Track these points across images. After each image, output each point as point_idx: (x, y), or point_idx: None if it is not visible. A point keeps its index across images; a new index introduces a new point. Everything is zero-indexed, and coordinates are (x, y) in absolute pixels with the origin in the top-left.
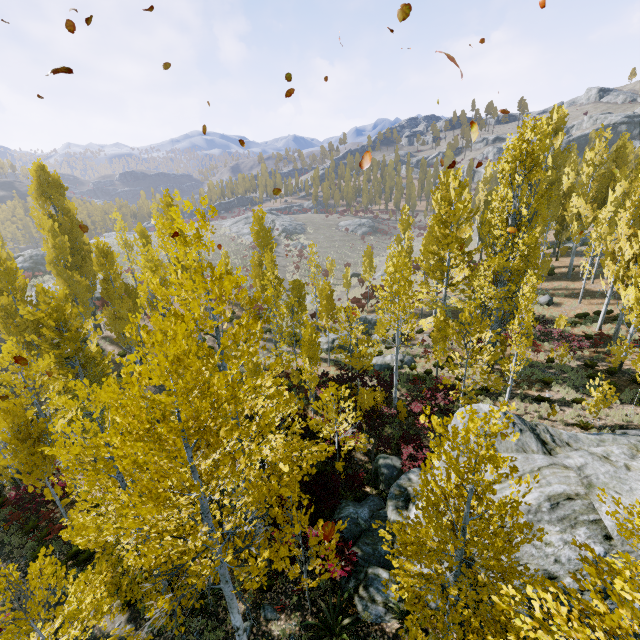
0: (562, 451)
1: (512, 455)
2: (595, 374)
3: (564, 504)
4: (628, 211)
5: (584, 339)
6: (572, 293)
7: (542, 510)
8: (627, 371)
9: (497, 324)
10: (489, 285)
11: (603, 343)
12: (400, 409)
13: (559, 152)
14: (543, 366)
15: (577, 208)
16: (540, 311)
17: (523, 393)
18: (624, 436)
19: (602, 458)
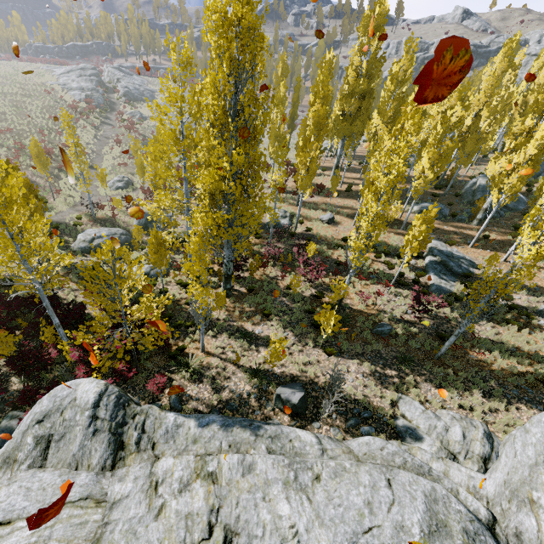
0: (134, 461)
1: (52, 476)
2: (312, 310)
3: None
4: (390, 140)
5: (336, 264)
6: (354, 213)
7: None
8: (345, 306)
9: (229, 250)
10: (201, 208)
11: (348, 271)
12: (64, 351)
13: (374, 57)
14: (280, 293)
15: (377, 127)
16: (319, 229)
17: (239, 326)
18: (228, 431)
19: (152, 487)
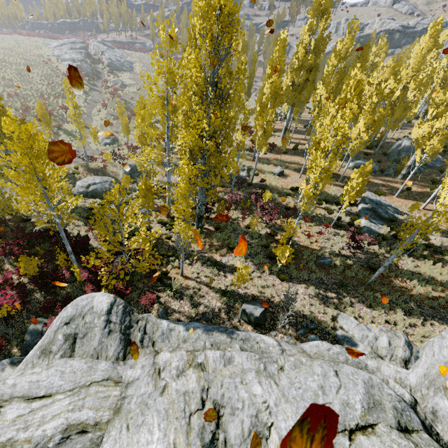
0: (140, 354)
1: (80, 363)
2: (268, 245)
3: (72, 439)
4: (335, 107)
5: (285, 209)
6: (300, 168)
7: (48, 446)
8: (294, 243)
9: (202, 196)
10: (183, 161)
11: (295, 215)
12: (75, 273)
13: (321, 37)
14: (241, 231)
15: (321, 96)
16: (271, 180)
17: (209, 256)
18: (209, 334)
19: (156, 372)
